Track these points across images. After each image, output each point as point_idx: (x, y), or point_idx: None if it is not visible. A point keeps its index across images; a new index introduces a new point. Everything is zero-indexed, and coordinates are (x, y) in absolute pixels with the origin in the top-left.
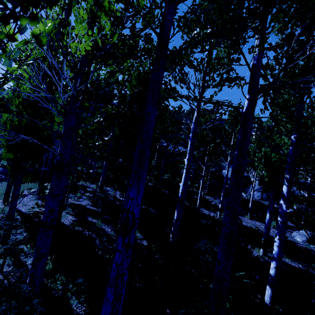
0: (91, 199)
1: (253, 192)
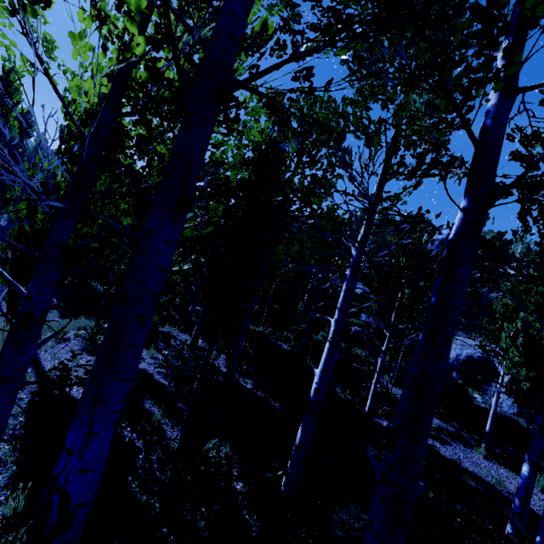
0: (158, 367)
1: (497, 400)
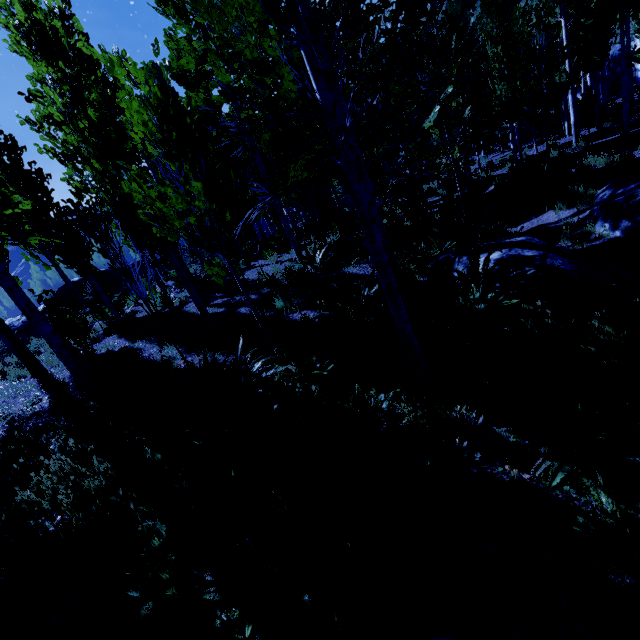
0: None
1: None
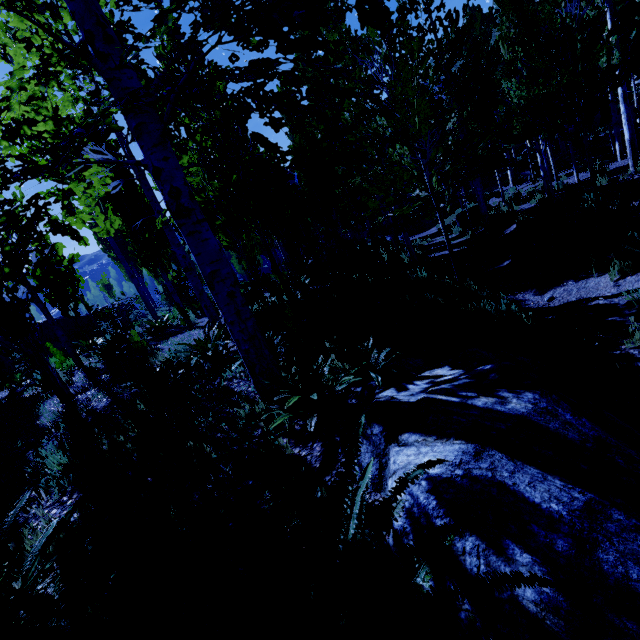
0: None
1: None
